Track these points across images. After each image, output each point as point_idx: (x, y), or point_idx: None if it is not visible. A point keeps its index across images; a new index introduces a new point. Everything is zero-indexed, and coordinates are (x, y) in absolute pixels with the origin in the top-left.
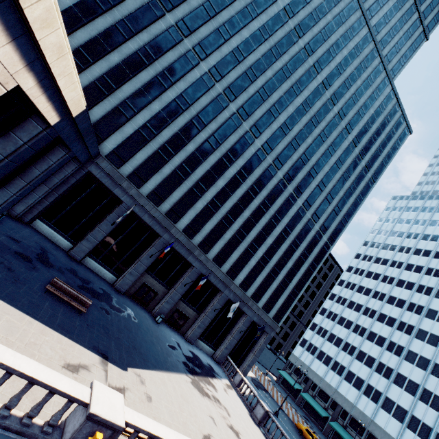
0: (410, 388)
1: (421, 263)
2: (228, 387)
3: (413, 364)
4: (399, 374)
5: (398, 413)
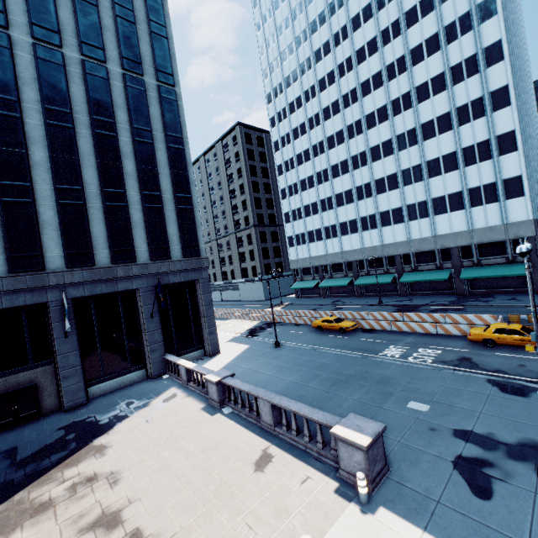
0: (392, 184)
1: (325, 38)
2: (162, 405)
3: (381, 159)
4: (377, 181)
5: (396, 217)
